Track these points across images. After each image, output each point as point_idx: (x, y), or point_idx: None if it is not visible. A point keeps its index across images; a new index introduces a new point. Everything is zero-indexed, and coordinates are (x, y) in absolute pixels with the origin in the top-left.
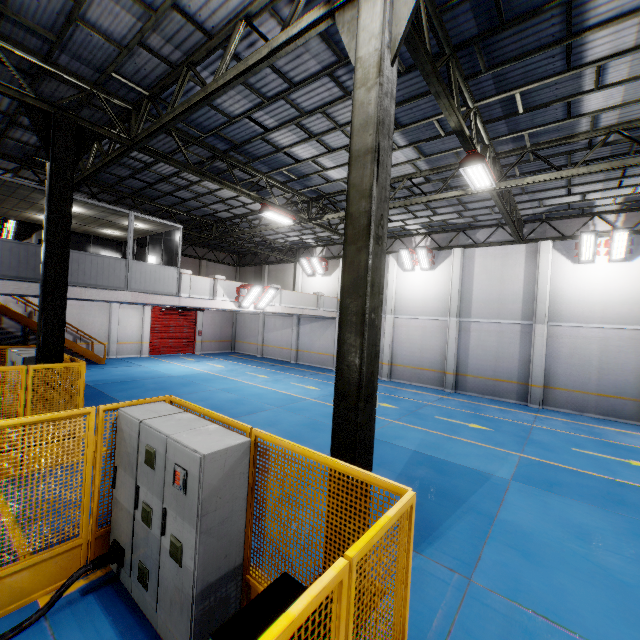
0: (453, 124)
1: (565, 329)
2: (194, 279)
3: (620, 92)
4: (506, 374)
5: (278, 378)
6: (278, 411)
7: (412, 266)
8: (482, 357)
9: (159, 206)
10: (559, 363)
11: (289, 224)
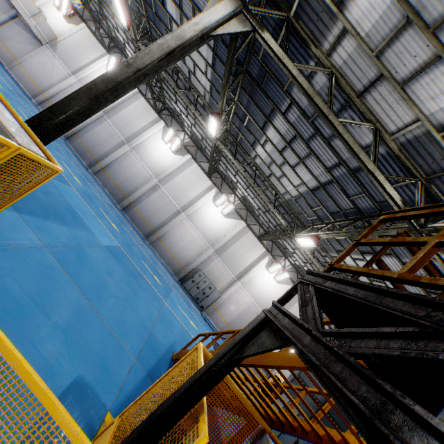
0: None
1: (134, 156)
2: None
3: None
4: (95, 152)
5: None
6: None
7: None
8: (94, 138)
9: None
10: (118, 165)
11: None
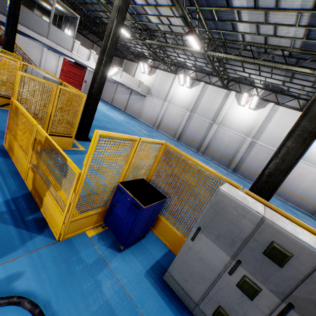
0: (181, 13)
1: (222, 129)
2: (80, 47)
3: (248, 27)
4: (196, 140)
5: (110, 110)
6: (100, 115)
7: (183, 83)
8: (191, 131)
9: (73, 1)
10: (214, 141)
11: (131, 38)
